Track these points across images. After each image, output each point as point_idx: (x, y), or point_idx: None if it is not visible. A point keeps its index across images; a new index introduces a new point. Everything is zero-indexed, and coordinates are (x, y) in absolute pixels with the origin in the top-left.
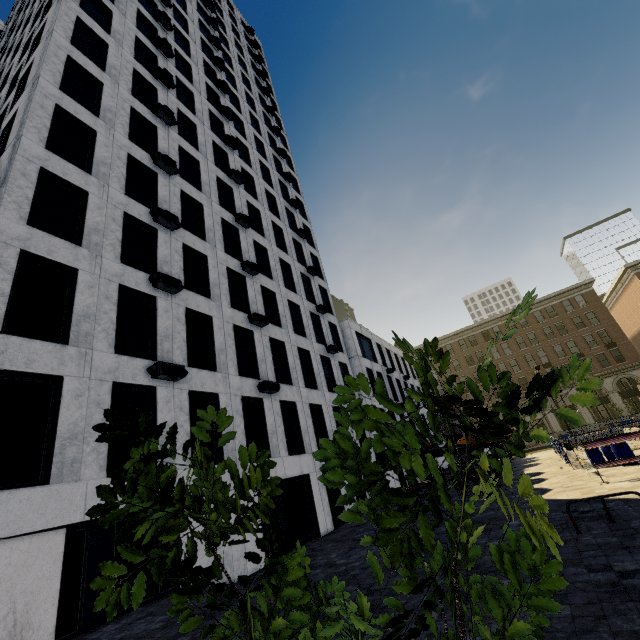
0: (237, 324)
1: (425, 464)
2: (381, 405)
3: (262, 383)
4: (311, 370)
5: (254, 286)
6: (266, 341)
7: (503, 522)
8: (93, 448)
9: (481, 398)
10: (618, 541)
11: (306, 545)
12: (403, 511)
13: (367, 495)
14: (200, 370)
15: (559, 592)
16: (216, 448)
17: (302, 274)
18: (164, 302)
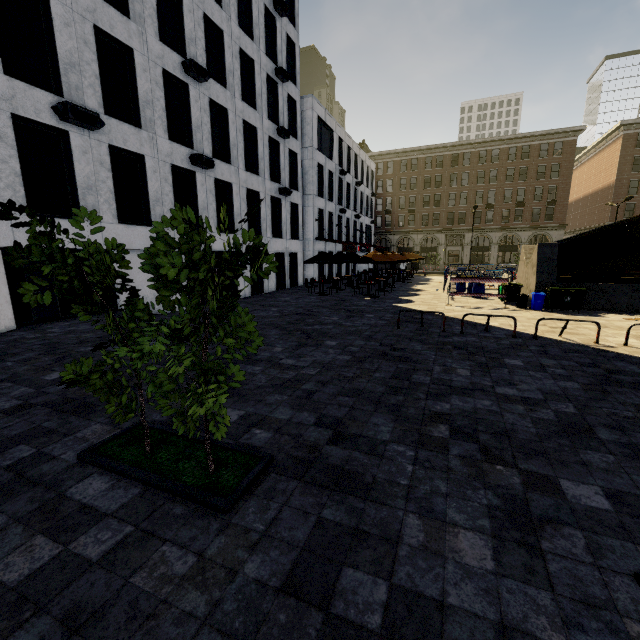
0: (168, 69)
1: (191, 273)
2: (322, 206)
3: (195, 155)
4: (255, 152)
5: (194, 12)
6: (205, 103)
7: (364, 314)
8: (7, 185)
9: (240, 247)
10: (412, 335)
11: None
12: (181, 290)
13: (286, 278)
14: (121, 122)
15: (354, 351)
16: (144, 211)
17: (266, 8)
18: (61, 7)
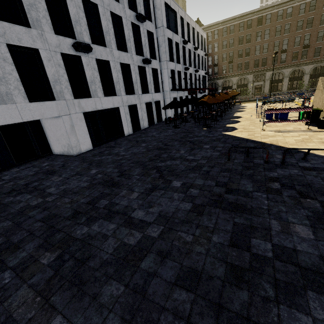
0: None
1: None
2: (173, 67)
3: (75, 43)
4: (123, 35)
5: None
6: (78, 1)
7: (202, 145)
8: None
9: None
10: (241, 169)
11: (116, 140)
12: None
13: (154, 118)
14: (12, 25)
15: (194, 195)
16: (48, 90)
17: None
18: None
